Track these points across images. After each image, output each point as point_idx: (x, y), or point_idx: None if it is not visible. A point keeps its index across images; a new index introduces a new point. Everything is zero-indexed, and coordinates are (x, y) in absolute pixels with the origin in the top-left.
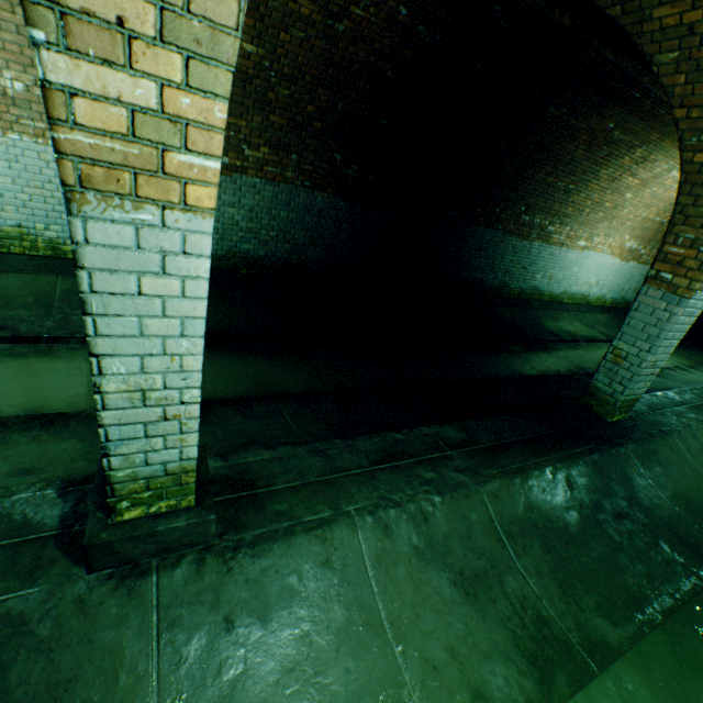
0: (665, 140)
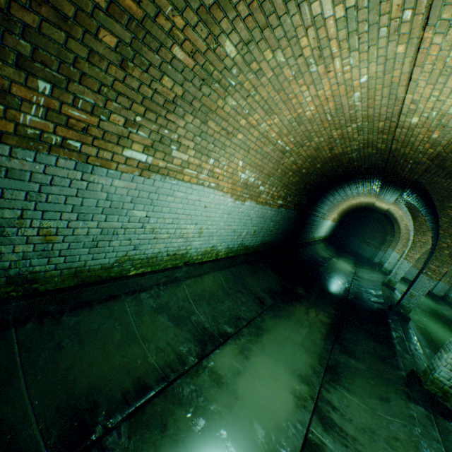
0: (372, 193)
